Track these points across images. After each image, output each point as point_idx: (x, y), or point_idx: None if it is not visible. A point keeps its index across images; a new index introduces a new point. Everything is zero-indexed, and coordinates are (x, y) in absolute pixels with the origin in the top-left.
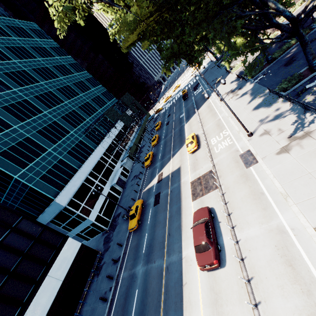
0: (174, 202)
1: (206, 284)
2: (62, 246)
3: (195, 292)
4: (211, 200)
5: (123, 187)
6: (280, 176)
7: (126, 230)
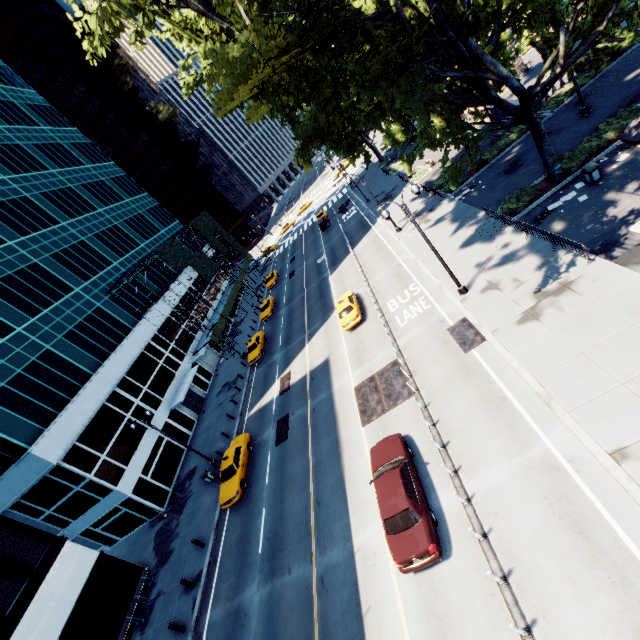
0: (323, 431)
1: (416, 601)
2: (48, 566)
3: (393, 624)
4: (403, 420)
5: (199, 410)
6: (532, 363)
7: (213, 507)
